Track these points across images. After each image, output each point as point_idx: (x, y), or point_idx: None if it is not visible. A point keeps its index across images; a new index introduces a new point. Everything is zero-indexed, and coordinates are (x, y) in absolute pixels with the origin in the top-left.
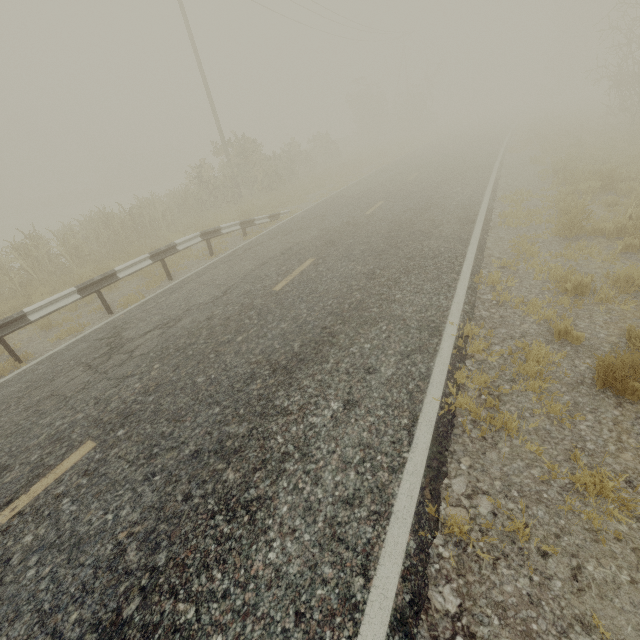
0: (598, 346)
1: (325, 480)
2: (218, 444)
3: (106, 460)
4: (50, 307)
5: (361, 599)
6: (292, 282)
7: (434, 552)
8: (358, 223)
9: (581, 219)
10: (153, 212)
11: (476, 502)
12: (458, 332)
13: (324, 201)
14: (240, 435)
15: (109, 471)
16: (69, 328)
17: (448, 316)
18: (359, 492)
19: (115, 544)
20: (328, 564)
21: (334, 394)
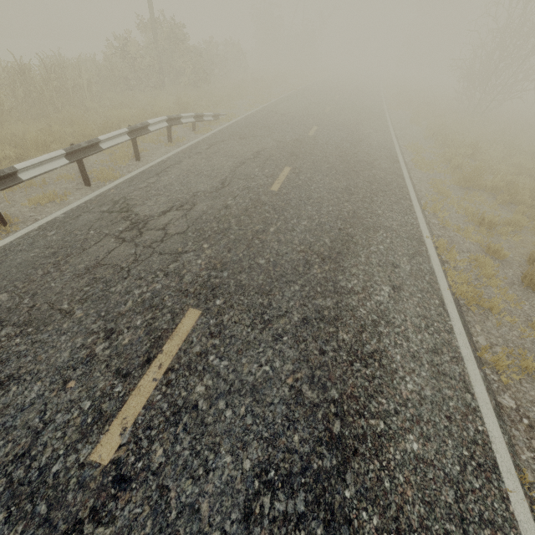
0: (512, 262)
1: (412, 338)
2: (318, 313)
3: (224, 325)
4: (39, 168)
5: (475, 405)
6: (285, 185)
7: (490, 378)
8: (308, 142)
9: (475, 176)
10: (77, 77)
11: (495, 350)
12: (434, 244)
13: (258, 112)
14: (331, 307)
15: (235, 333)
16: (48, 194)
17: (422, 232)
18: (437, 345)
19: (289, 387)
20: (446, 388)
21: (380, 281)
